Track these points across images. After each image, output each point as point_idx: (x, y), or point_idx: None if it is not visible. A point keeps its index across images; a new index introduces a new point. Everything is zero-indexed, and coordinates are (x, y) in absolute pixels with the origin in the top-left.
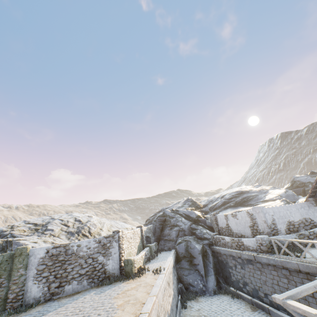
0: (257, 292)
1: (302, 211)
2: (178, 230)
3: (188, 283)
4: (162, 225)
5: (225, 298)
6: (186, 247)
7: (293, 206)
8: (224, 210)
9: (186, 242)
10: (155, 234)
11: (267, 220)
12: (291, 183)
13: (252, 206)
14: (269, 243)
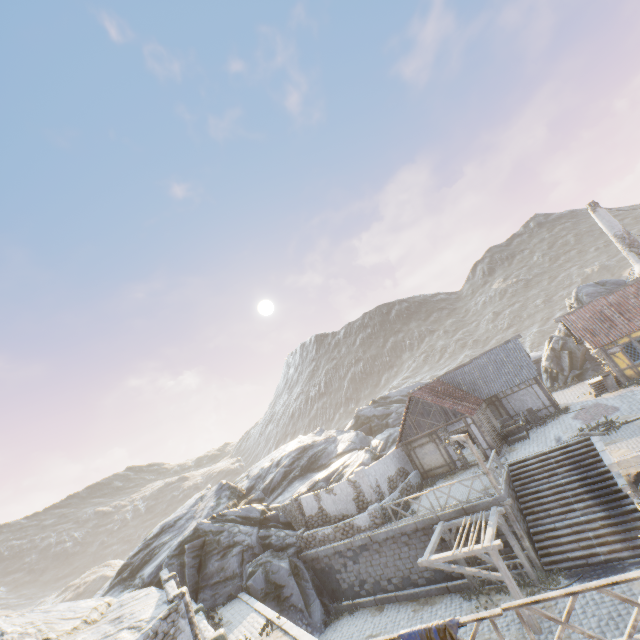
0: (379, 584)
1: (395, 460)
2: (240, 551)
3: None
4: (199, 558)
5: (343, 621)
6: (266, 575)
7: (388, 457)
8: (290, 487)
9: (263, 566)
10: (187, 583)
11: (372, 484)
12: (355, 419)
13: (325, 467)
14: (382, 512)
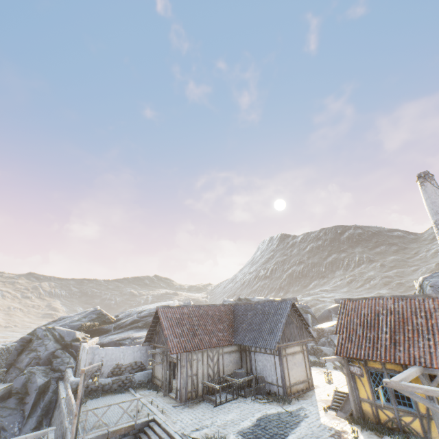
0: None
1: (138, 354)
2: (33, 356)
3: (2, 426)
4: (24, 347)
5: None
6: (27, 380)
7: (131, 349)
8: (126, 331)
9: (30, 374)
10: (9, 358)
11: (94, 362)
12: None
13: None
14: (77, 388)
